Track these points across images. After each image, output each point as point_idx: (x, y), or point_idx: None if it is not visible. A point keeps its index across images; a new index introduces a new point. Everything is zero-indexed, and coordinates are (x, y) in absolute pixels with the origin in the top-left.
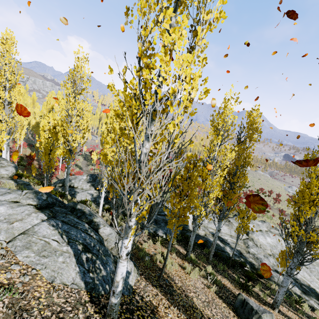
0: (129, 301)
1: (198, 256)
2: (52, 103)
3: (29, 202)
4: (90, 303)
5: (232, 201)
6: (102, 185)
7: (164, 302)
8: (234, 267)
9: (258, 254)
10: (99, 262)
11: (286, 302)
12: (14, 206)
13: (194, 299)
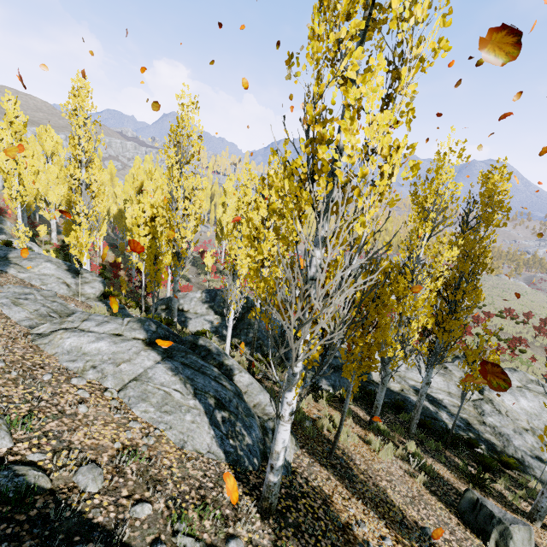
0: (289, 483)
1: (391, 425)
2: (140, 179)
3: (135, 335)
4: (236, 481)
5: (452, 334)
6: (230, 307)
7: (341, 490)
8: (455, 447)
9: (503, 427)
10: (241, 425)
11: None
12: (117, 340)
13: (388, 491)
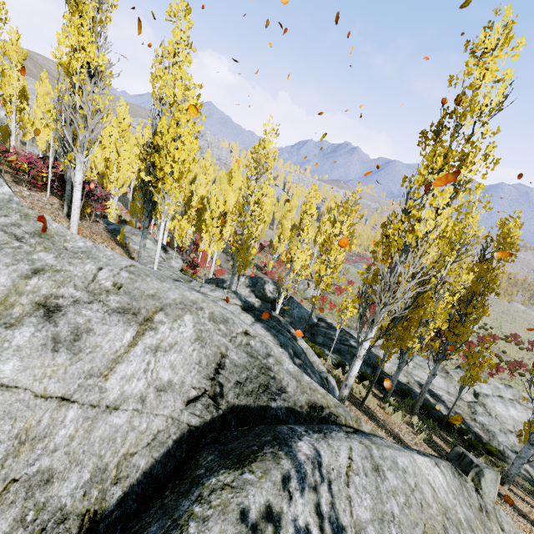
0: None
1: (399, 403)
2: (194, 171)
3: (235, 301)
4: None
5: (459, 338)
6: (281, 293)
7: (371, 423)
8: (448, 431)
9: (491, 426)
10: (309, 369)
11: (525, 490)
12: (227, 303)
13: (399, 434)
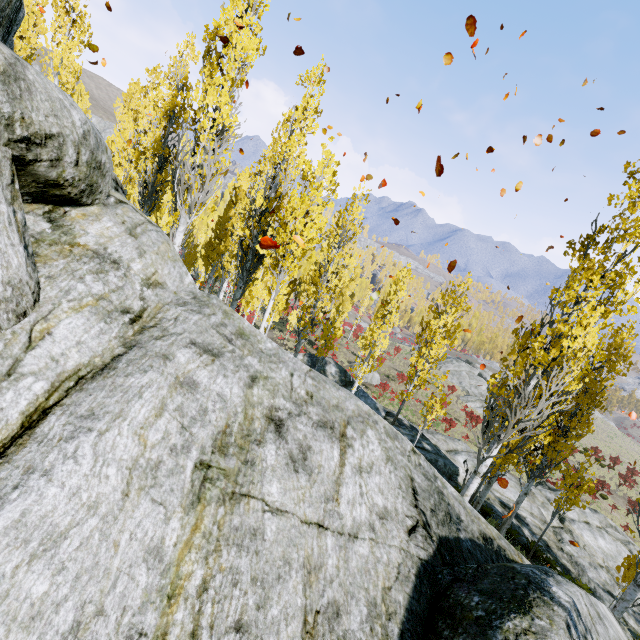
0: None
1: None
2: None
3: None
4: None
5: (560, 454)
6: (356, 381)
7: None
8: (535, 561)
9: (580, 558)
10: None
11: None
12: None
13: None
